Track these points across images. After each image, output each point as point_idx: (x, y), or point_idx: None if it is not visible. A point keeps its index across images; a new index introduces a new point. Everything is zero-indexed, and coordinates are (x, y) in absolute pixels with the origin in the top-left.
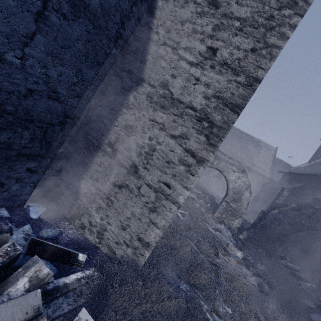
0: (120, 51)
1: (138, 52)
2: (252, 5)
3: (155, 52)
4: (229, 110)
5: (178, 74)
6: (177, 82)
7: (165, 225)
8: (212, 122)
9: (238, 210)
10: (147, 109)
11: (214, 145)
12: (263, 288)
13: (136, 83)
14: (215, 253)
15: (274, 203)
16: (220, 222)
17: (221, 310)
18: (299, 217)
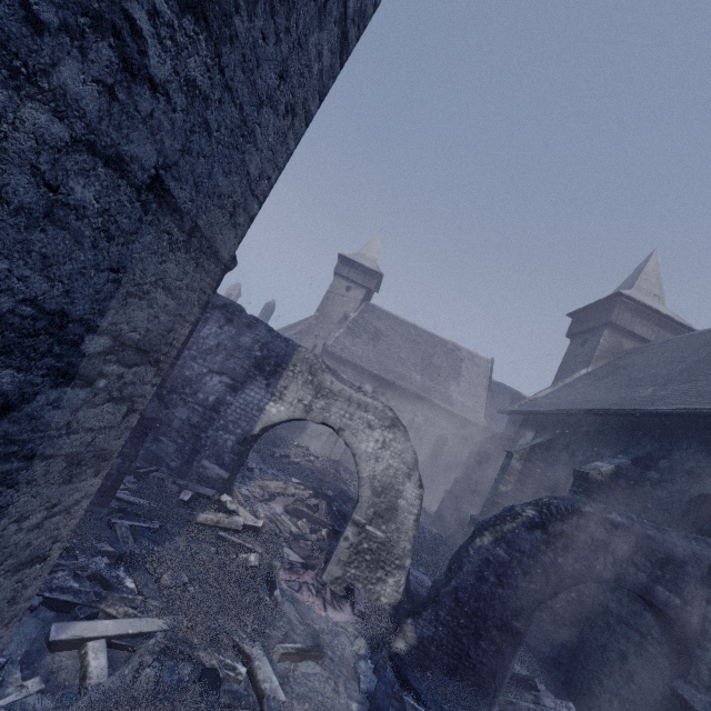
0: None
1: None
2: None
3: None
4: None
5: None
6: None
7: None
8: None
9: (392, 545)
10: None
11: None
12: None
13: None
14: None
15: (495, 493)
16: (343, 595)
17: None
18: (548, 547)
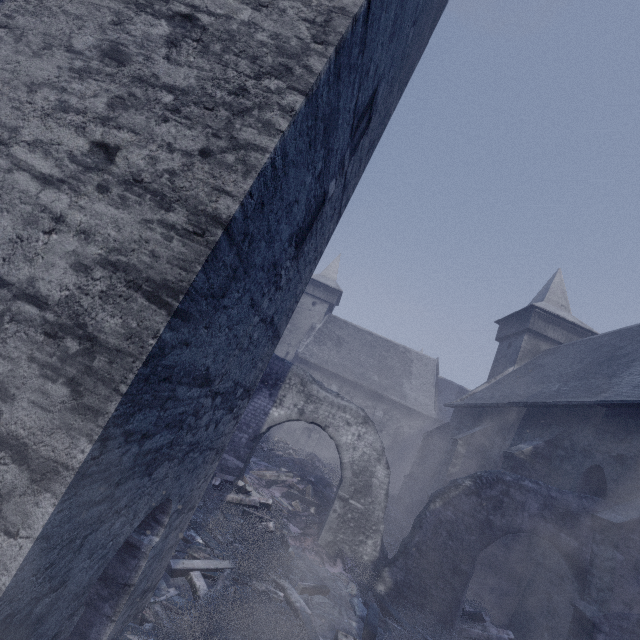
0: None
1: None
2: (201, 66)
3: None
4: (146, 298)
5: (3, 207)
6: None
7: None
8: (95, 336)
9: (369, 514)
10: None
11: (97, 410)
12: None
13: None
14: None
15: (446, 474)
16: (335, 555)
17: None
18: (482, 508)
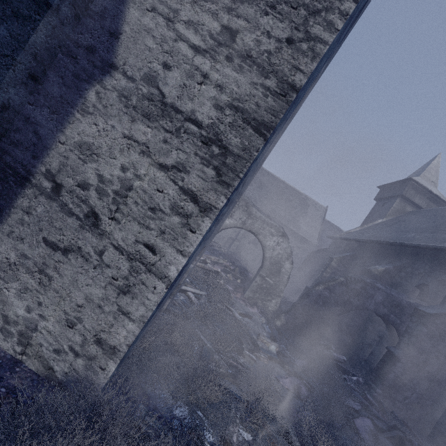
0: (69, 7)
1: (107, 16)
2: None
3: (137, 22)
4: (253, 130)
5: (174, 64)
6: (173, 77)
7: (144, 316)
8: (227, 147)
9: (276, 287)
10: (120, 116)
11: (228, 184)
12: (300, 393)
13: (101, 70)
14: (238, 350)
15: (320, 277)
16: (252, 304)
17: (236, 439)
18: (347, 294)
